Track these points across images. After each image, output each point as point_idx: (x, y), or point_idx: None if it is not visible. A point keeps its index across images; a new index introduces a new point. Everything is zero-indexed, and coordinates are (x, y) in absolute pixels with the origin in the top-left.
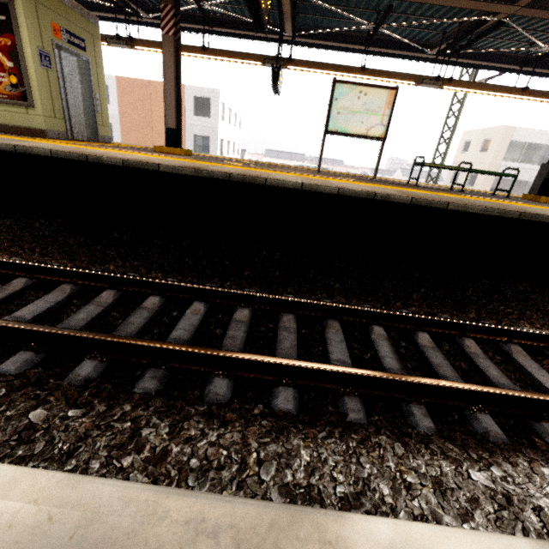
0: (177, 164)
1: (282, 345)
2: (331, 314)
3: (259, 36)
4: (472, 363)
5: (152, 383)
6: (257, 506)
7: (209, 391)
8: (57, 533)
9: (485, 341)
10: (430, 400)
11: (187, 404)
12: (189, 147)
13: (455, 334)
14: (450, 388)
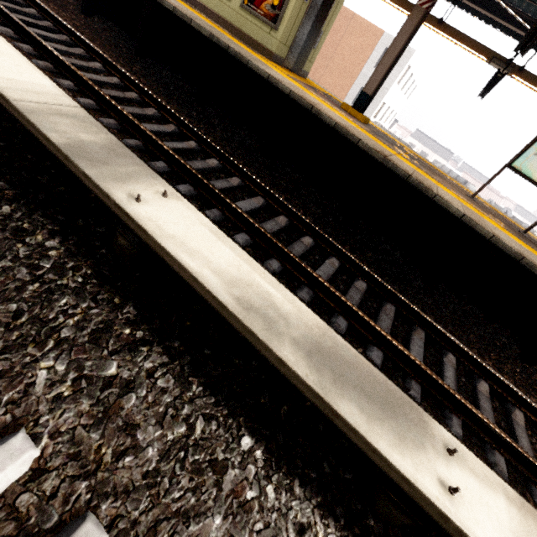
0: (370, 143)
1: (381, 323)
2: (422, 325)
3: (504, 25)
4: (510, 427)
5: (307, 296)
6: (396, 388)
7: (336, 322)
8: (327, 342)
9: (532, 423)
10: (467, 422)
11: (324, 321)
12: (350, 96)
13: (511, 401)
14: (489, 425)
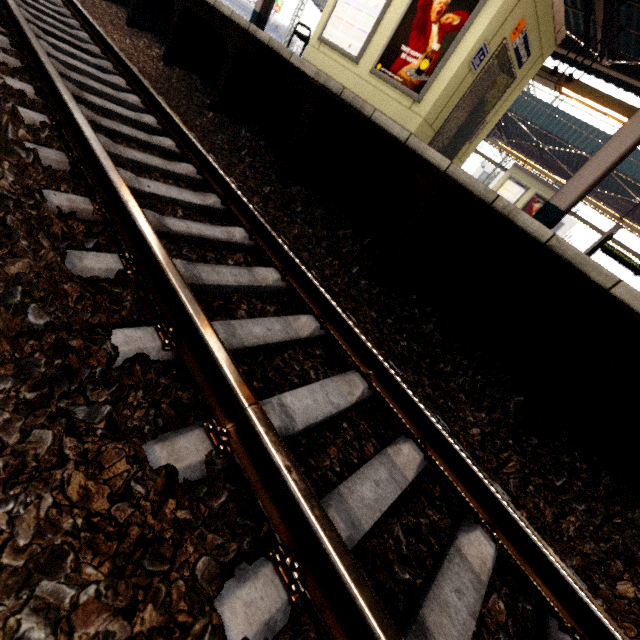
0: None
1: None
2: None
3: None
4: None
5: None
6: None
7: None
8: None
9: None
10: None
11: None
12: None
13: None
14: None
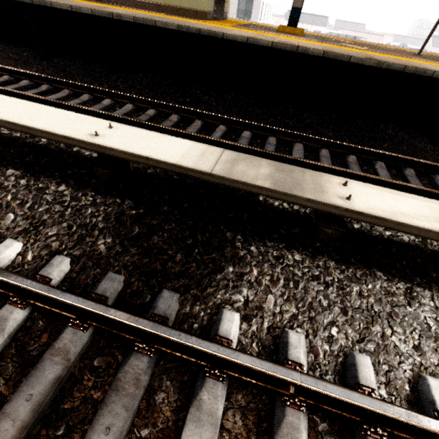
0: (353, 54)
1: None
2: None
3: None
4: None
5: None
6: None
7: None
8: None
9: None
10: None
11: None
12: (232, 11)
13: None
14: None
